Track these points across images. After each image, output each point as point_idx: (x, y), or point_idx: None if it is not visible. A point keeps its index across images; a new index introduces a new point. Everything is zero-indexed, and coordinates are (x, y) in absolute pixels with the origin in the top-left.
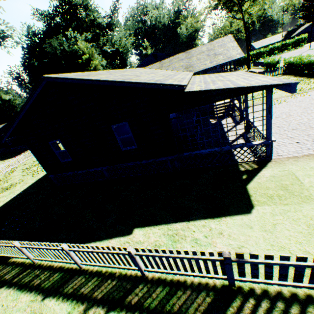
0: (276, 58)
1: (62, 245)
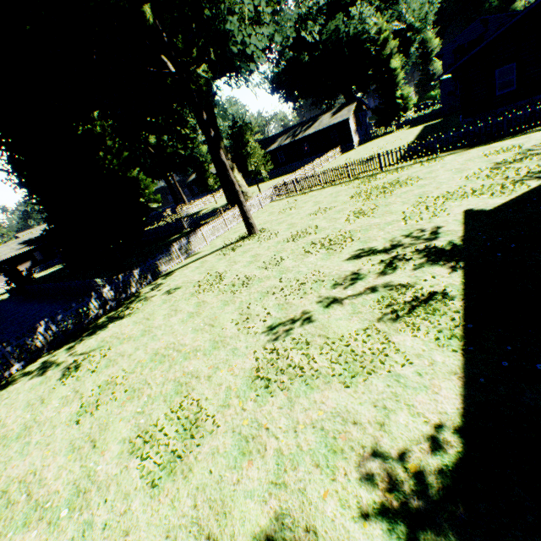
0: None
1: None
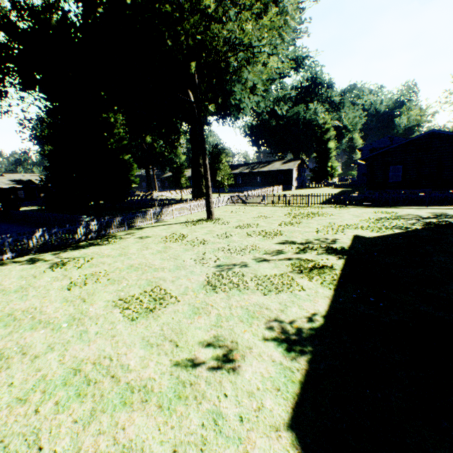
0: None
1: None
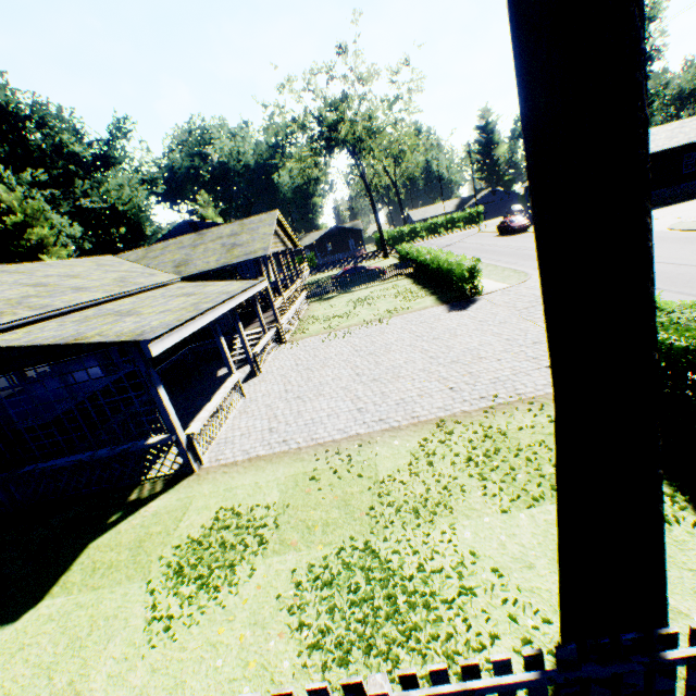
0: (436, 241)
1: None
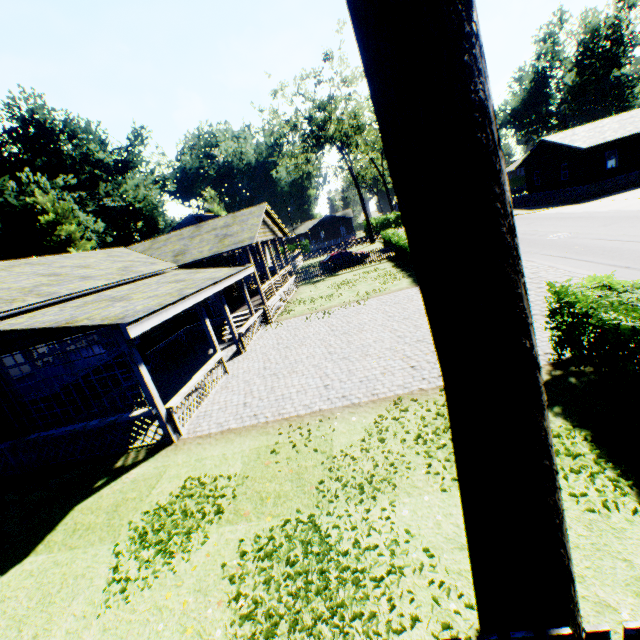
0: None
1: None
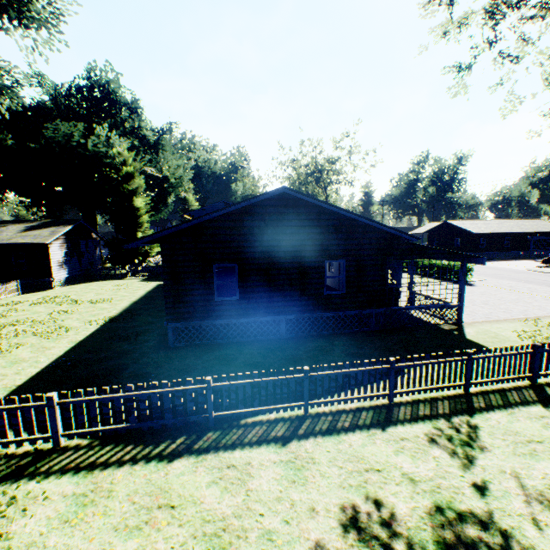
0: None
1: (391, 359)
